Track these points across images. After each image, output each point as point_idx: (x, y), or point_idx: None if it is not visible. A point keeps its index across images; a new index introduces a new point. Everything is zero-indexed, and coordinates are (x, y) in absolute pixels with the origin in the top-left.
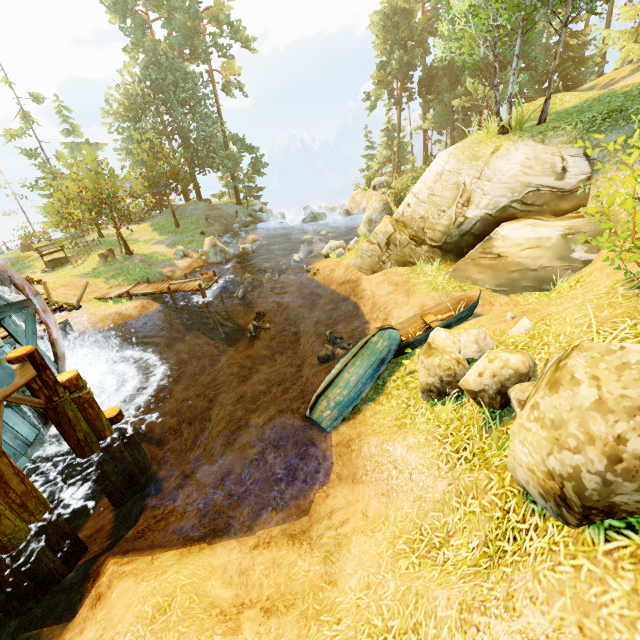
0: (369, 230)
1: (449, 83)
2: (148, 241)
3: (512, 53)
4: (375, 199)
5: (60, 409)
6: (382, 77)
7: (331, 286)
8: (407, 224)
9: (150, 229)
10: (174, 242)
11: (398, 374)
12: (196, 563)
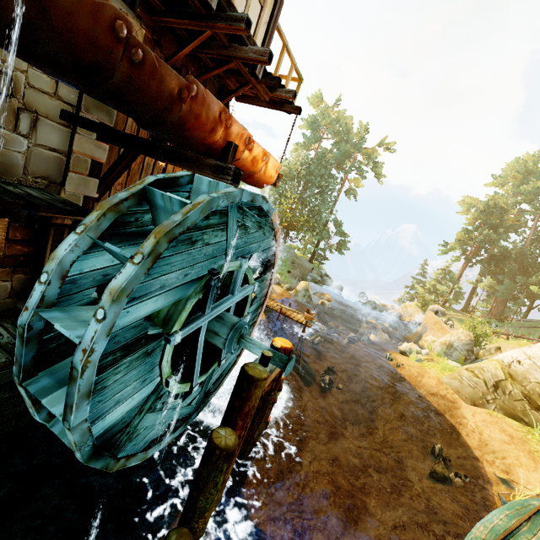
0: (445, 351)
1: (518, 268)
2: None
3: None
4: (462, 331)
5: (267, 403)
6: (464, 238)
7: (419, 389)
8: (516, 378)
9: None
10: None
11: None
12: None
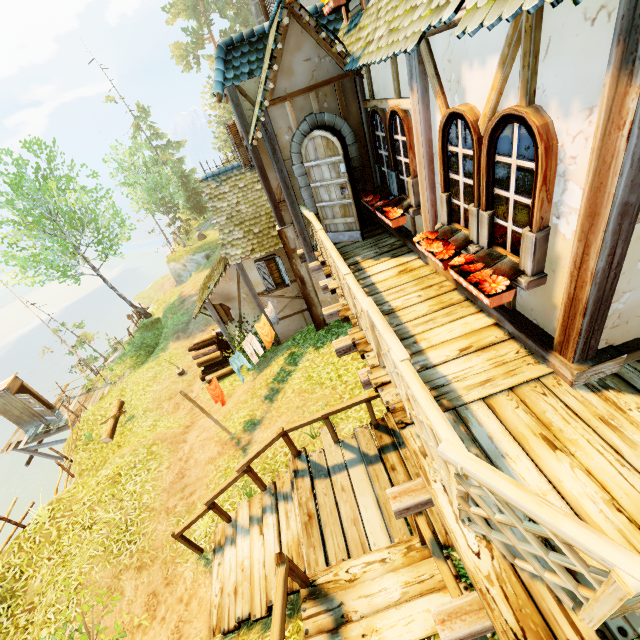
0: None
1: None
2: None
3: None
4: None
5: None
6: None
7: None
8: None
9: None
10: None
11: None
12: None
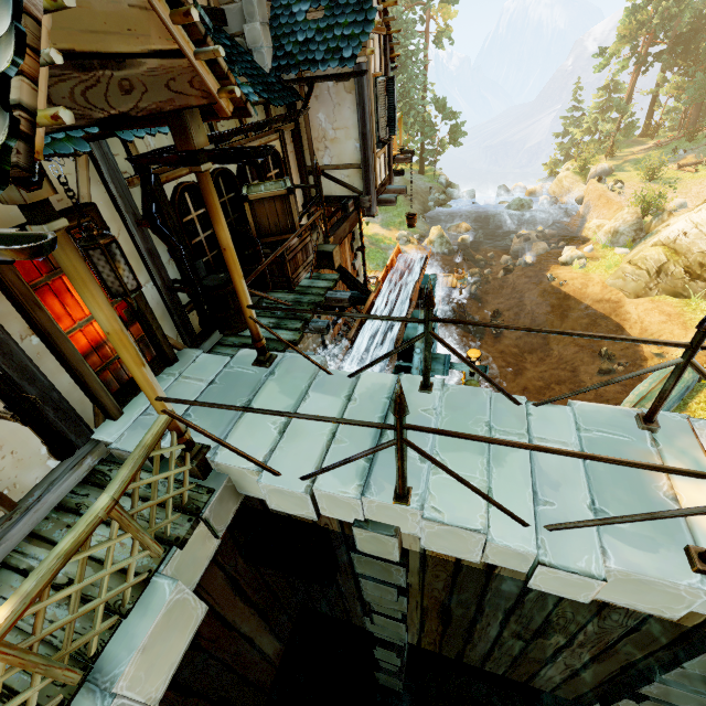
0: (611, 241)
1: None
2: None
3: None
4: (628, 210)
5: None
6: (631, 30)
7: (584, 301)
8: (680, 254)
9: None
10: (385, 222)
11: (699, 399)
12: None
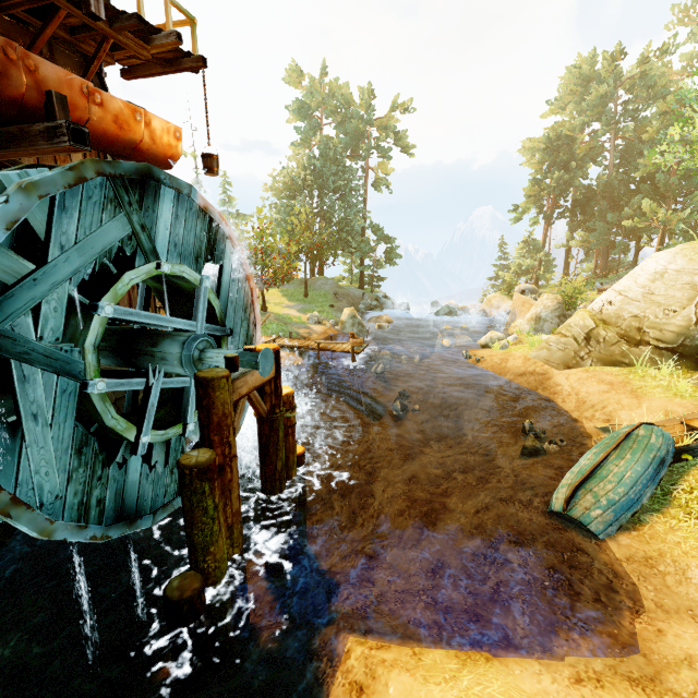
0: (534, 328)
1: (608, 206)
2: (278, 304)
3: (695, 182)
4: (547, 296)
5: (275, 424)
6: (535, 192)
7: (505, 375)
8: (610, 322)
9: (280, 294)
10: (304, 309)
11: (689, 484)
12: (499, 678)
